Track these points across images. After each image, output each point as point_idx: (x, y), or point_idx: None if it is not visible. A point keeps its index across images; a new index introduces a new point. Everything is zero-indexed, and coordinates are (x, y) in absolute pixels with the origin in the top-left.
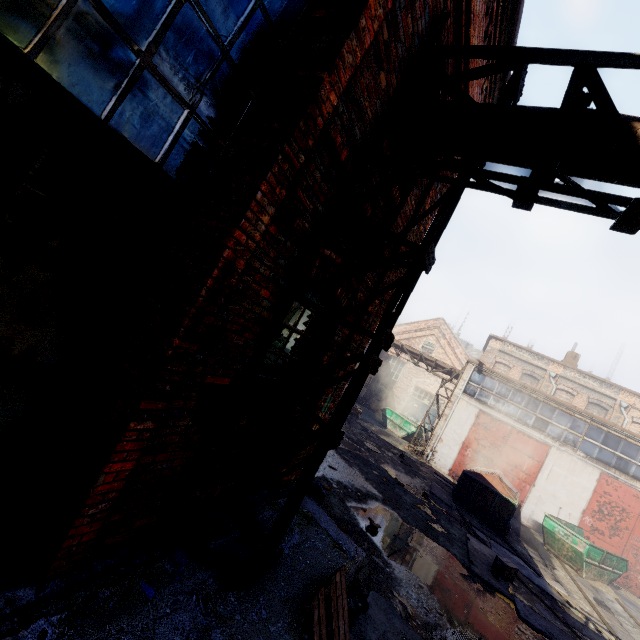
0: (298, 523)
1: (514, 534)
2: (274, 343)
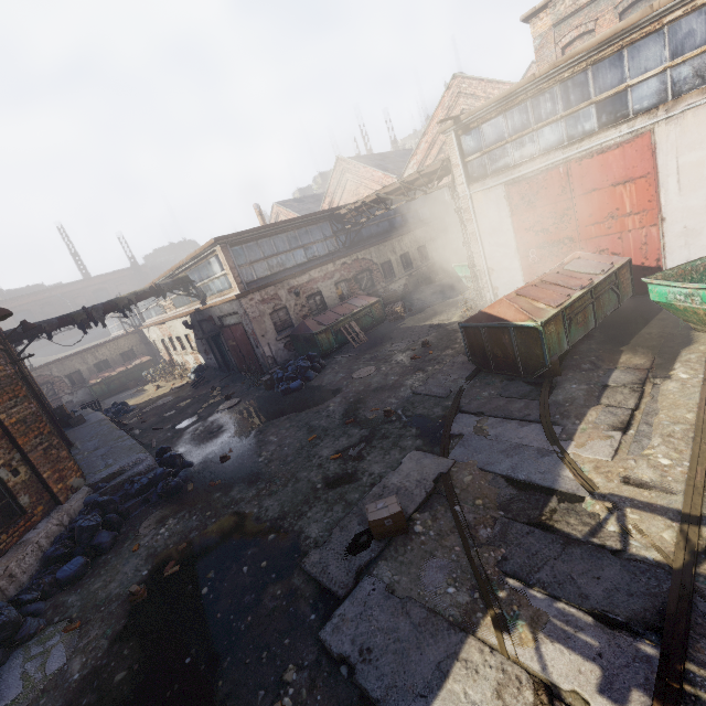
0: None
1: (614, 345)
2: None
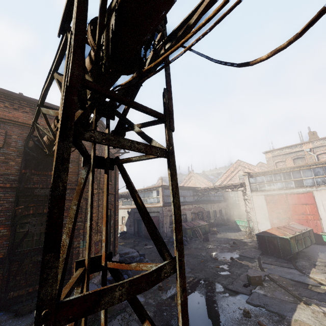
0: (73, 293)
1: (313, 256)
2: (28, 237)
